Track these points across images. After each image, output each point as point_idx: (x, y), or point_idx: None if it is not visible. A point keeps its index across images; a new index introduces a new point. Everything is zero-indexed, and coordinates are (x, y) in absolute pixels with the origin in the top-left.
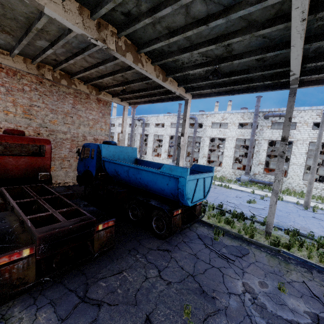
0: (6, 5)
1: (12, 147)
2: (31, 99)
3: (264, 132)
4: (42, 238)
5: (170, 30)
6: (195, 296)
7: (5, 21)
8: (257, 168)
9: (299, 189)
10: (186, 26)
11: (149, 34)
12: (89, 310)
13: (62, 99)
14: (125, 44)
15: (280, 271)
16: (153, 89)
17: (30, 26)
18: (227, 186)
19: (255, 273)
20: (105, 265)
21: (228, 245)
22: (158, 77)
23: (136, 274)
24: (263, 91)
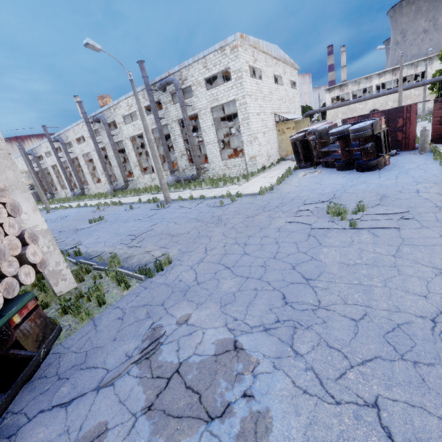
0: None
1: None
2: None
3: (170, 111)
4: None
5: None
6: None
7: None
8: (183, 161)
9: (222, 172)
10: None
11: None
12: None
13: None
14: None
15: None
16: None
17: None
18: (118, 203)
19: None
20: None
21: None
22: None
23: None
24: None
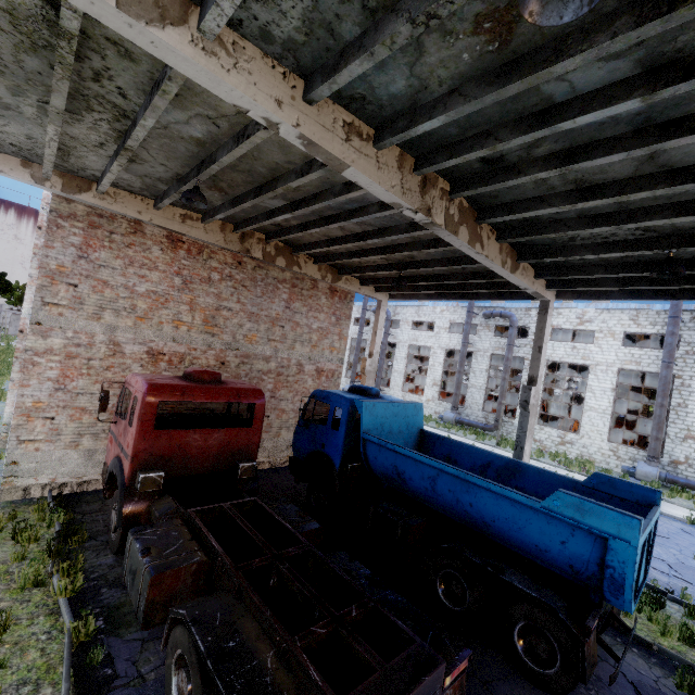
0: (249, 153)
1: None
2: (220, 296)
3: None
4: None
5: (581, 185)
6: None
7: (229, 174)
8: (683, 447)
9: None
10: (631, 180)
11: (521, 191)
12: None
13: (270, 292)
14: (460, 210)
15: None
16: (465, 277)
17: (270, 180)
18: None
19: None
20: None
21: None
22: (504, 264)
23: None
24: None
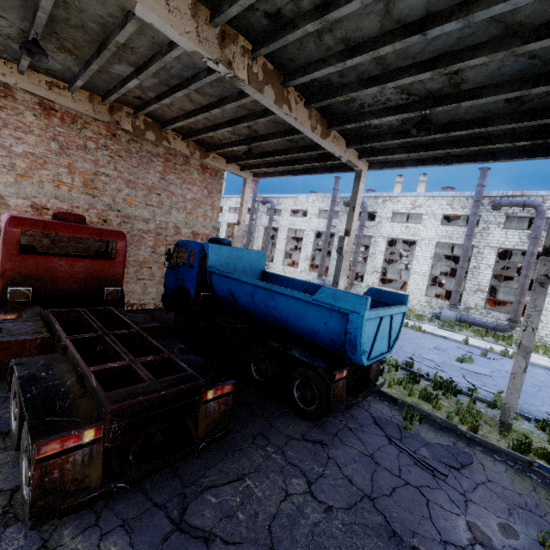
0: (71, 3)
1: (64, 241)
2: (97, 163)
3: (491, 233)
4: (116, 412)
5: (348, 44)
6: (380, 541)
7: (67, 31)
8: (474, 297)
9: None
10: (380, 37)
11: (308, 52)
12: (190, 548)
13: (145, 164)
14: (264, 71)
15: (538, 505)
16: (299, 151)
17: (105, 39)
18: (417, 327)
19: (489, 504)
20: (213, 461)
21: (431, 443)
22: (315, 129)
23: (268, 485)
24: (509, 159)
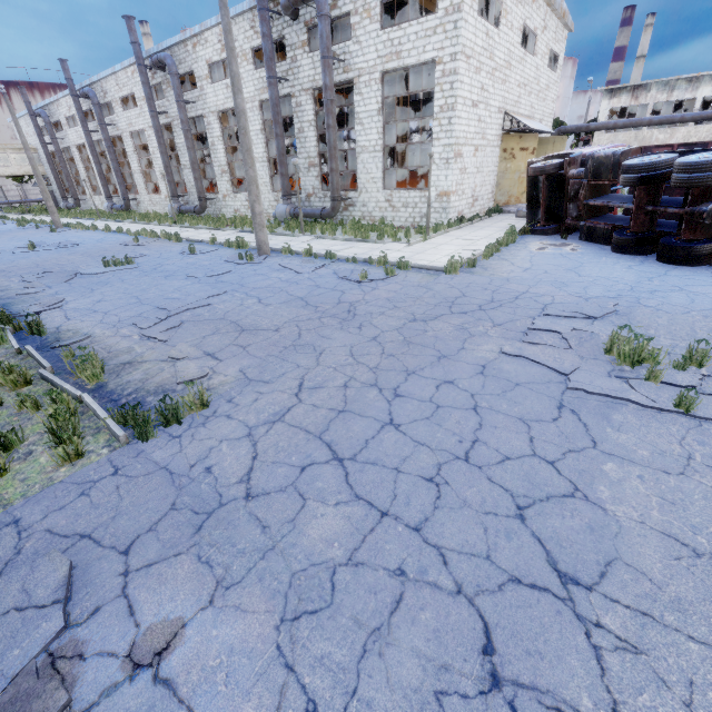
0: None
1: None
2: None
3: (300, 66)
4: None
5: None
6: None
7: None
8: (309, 178)
9: (380, 214)
10: None
11: None
12: None
13: None
14: None
15: None
16: None
17: None
18: (174, 237)
19: None
20: None
21: None
22: None
23: None
24: None
